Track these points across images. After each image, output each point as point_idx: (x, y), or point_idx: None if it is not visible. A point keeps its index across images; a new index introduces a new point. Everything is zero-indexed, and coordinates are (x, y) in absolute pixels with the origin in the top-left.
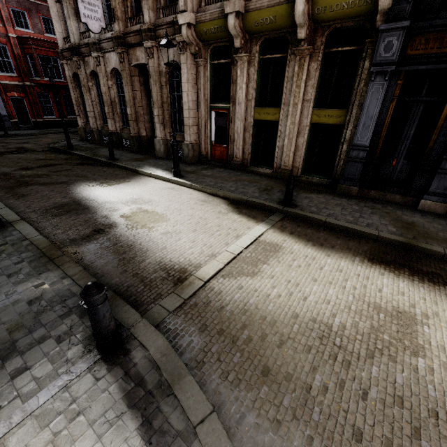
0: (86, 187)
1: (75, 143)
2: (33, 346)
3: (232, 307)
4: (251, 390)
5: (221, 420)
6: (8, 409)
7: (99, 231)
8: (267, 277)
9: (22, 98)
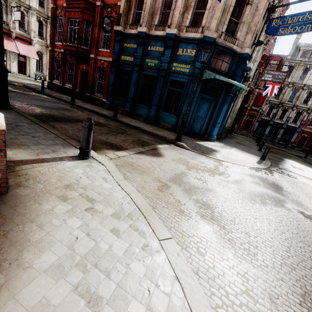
0: (291, 160)
1: (310, 159)
2: (253, 154)
3: (290, 173)
4: (275, 171)
5: (267, 168)
6: (247, 154)
7: (279, 161)
8: (311, 181)
9: (308, 137)
